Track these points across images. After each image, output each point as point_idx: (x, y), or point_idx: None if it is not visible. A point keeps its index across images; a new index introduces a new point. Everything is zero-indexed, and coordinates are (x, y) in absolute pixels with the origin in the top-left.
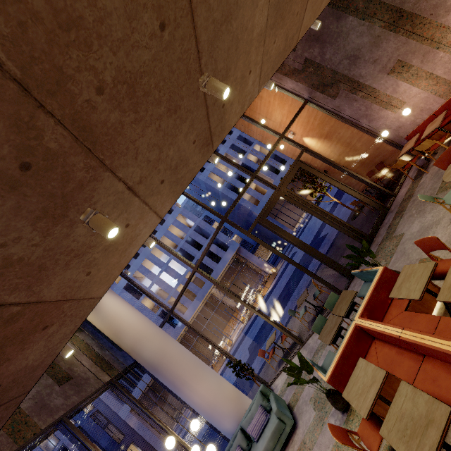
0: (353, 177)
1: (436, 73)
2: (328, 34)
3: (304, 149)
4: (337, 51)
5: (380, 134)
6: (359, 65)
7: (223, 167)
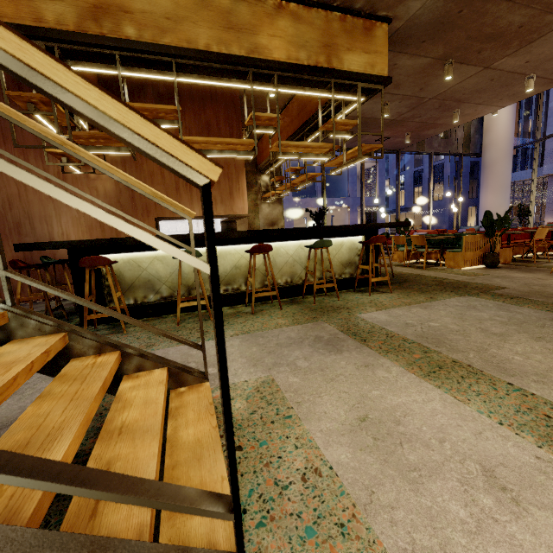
0: None
1: None
2: None
3: None
4: None
5: None
6: None
7: None
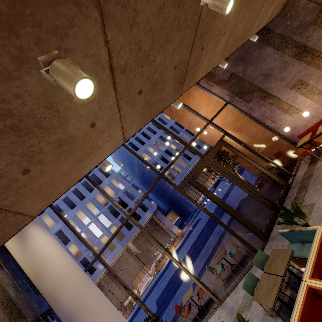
0: (261, 158)
1: None
2: (251, 57)
3: (226, 133)
4: (256, 70)
5: (279, 132)
6: (270, 81)
7: (151, 150)
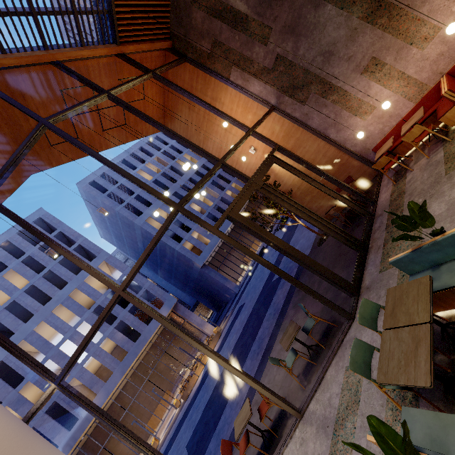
0: (331, 181)
1: (408, 73)
2: (304, 25)
3: (277, 146)
4: (312, 46)
5: (347, 147)
6: (333, 63)
7: (163, 214)
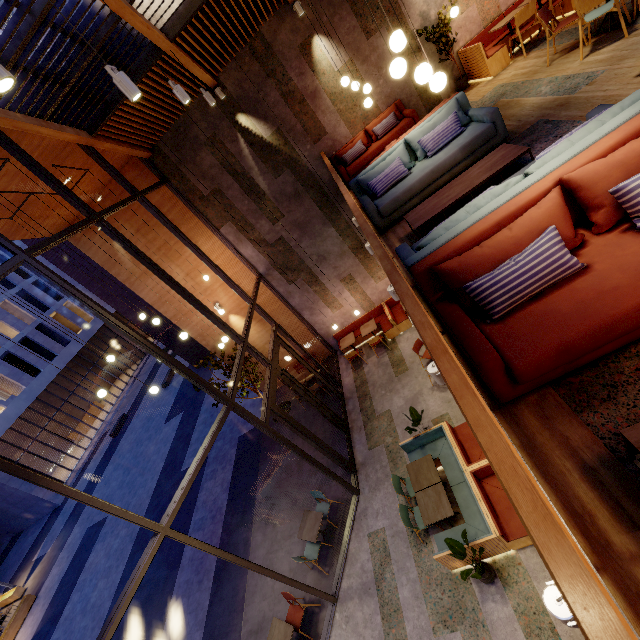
0: (314, 363)
1: (367, 292)
2: (312, 229)
3: (277, 324)
4: (312, 246)
5: (315, 329)
6: (324, 265)
7: None
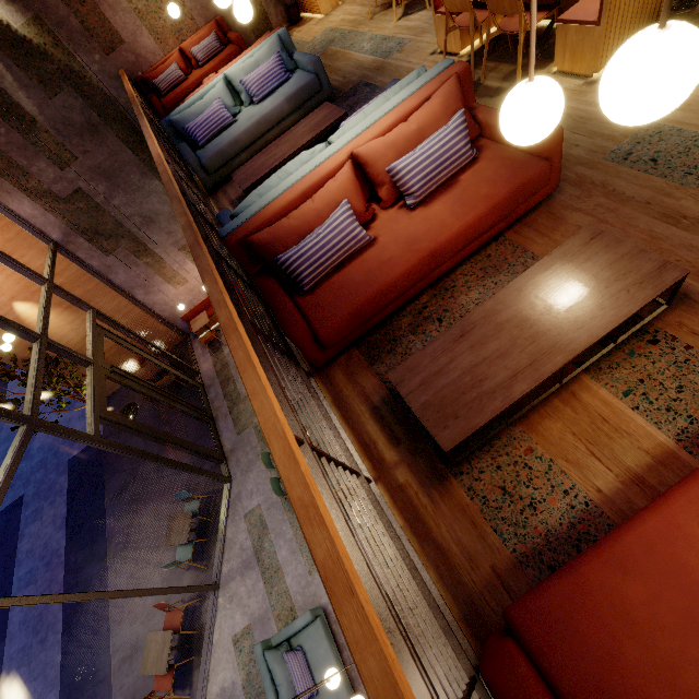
0: (159, 353)
1: None
2: (126, 181)
3: (95, 310)
4: (131, 204)
5: (156, 311)
6: (153, 230)
7: None
